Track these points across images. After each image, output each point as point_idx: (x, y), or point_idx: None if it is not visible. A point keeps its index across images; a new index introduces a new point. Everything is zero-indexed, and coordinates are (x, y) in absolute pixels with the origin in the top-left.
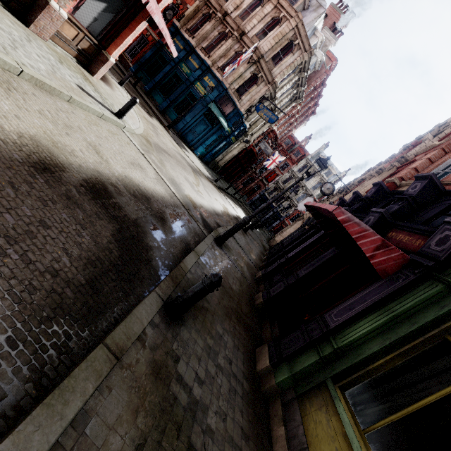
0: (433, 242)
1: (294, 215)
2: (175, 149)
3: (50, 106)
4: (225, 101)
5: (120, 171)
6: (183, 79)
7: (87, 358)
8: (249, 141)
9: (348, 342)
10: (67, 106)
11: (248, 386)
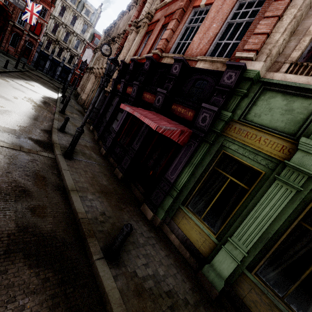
0: (200, 120)
1: (80, 64)
2: None
3: None
4: None
5: None
6: None
7: None
8: None
9: (182, 186)
10: None
11: (153, 233)
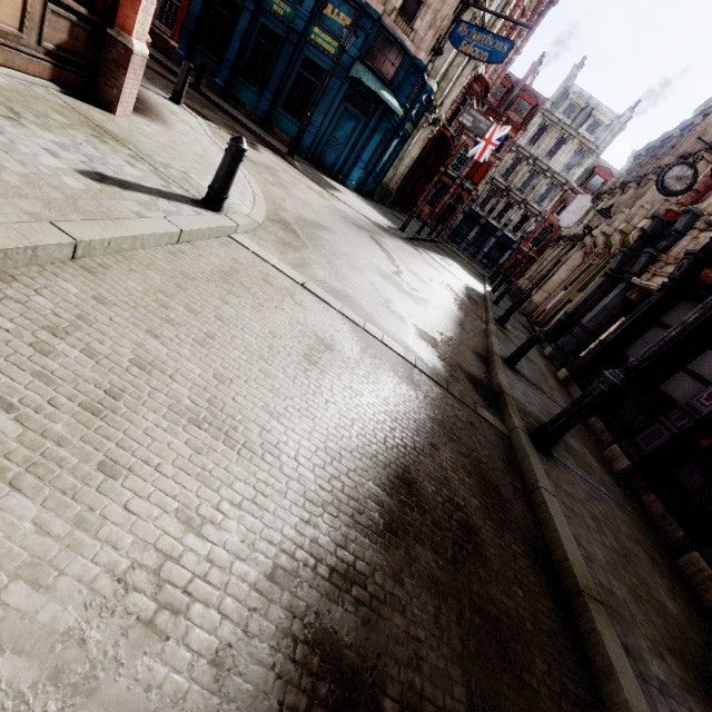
0: None
1: (538, 232)
2: (325, 203)
3: (6, 357)
4: (377, 48)
5: (310, 447)
6: (282, 32)
7: None
8: (437, 119)
9: None
10: (73, 283)
11: None
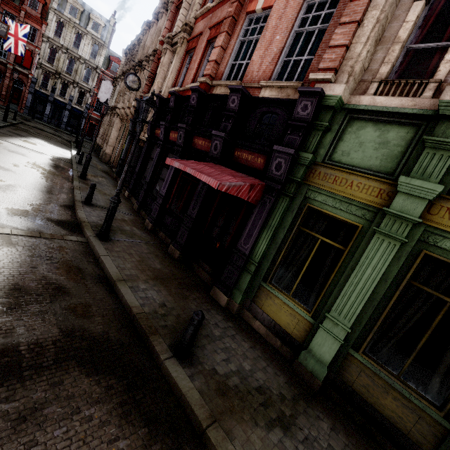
0: (273, 168)
1: (95, 103)
2: None
3: None
4: None
5: None
6: None
7: (215, 445)
8: None
9: (260, 257)
10: None
11: (231, 323)
